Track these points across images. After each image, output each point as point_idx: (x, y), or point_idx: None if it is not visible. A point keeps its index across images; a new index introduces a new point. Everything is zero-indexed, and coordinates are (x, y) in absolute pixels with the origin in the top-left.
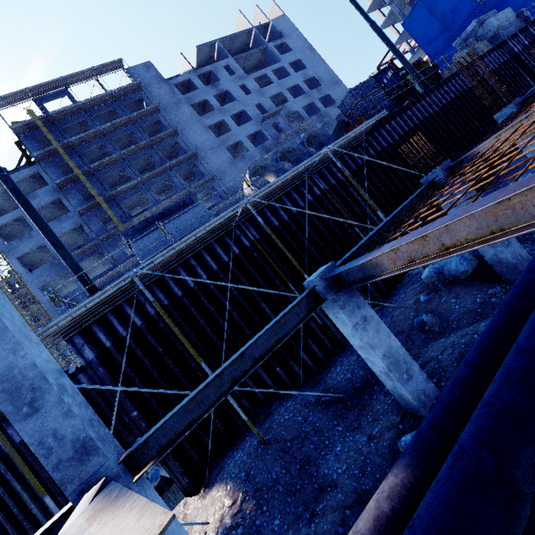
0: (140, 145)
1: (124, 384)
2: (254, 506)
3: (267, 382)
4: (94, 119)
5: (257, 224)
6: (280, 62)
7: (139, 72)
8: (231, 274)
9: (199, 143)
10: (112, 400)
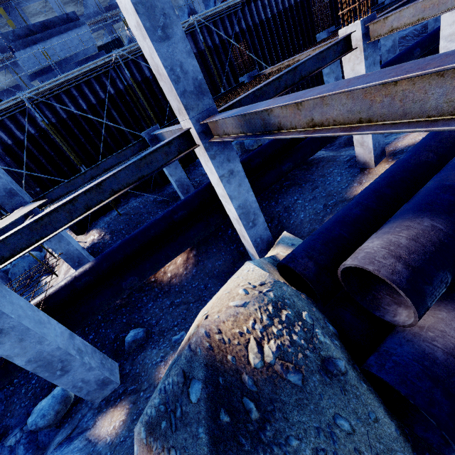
0: None
1: (28, 171)
2: (109, 237)
3: None
4: None
5: (131, 71)
6: None
7: None
8: (107, 109)
9: None
10: (20, 179)
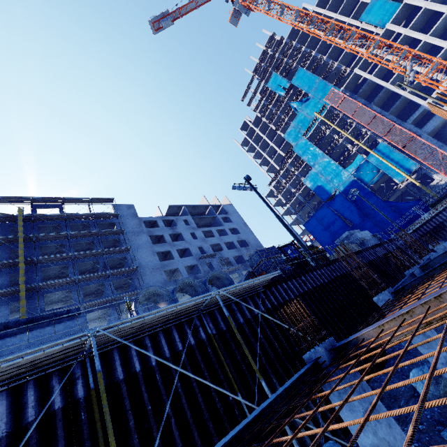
0: (92, 252)
1: None
2: None
3: None
4: (67, 226)
5: (113, 363)
6: (223, 226)
7: (122, 208)
8: None
9: (143, 262)
10: None
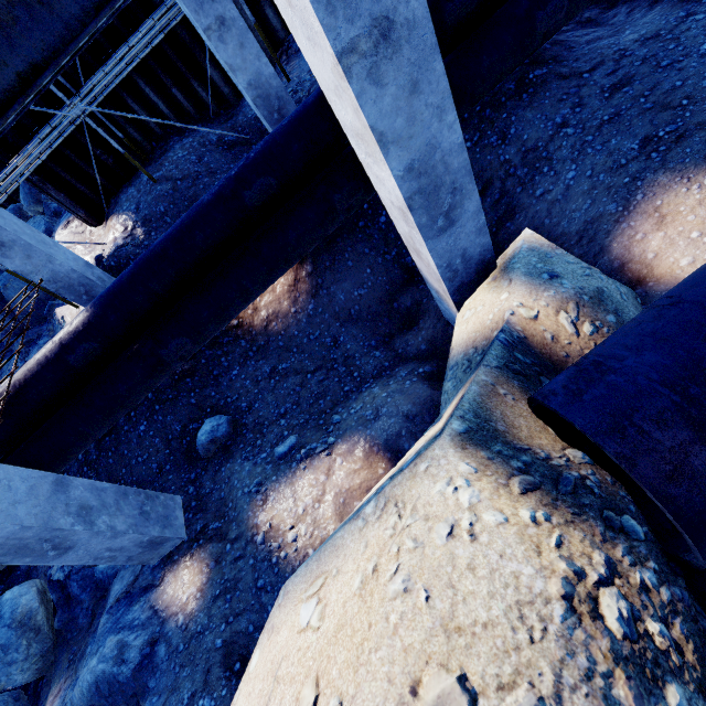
0: None
1: None
2: (144, 232)
3: (160, 109)
4: None
5: None
6: None
7: None
8: None
9: None
10: None
